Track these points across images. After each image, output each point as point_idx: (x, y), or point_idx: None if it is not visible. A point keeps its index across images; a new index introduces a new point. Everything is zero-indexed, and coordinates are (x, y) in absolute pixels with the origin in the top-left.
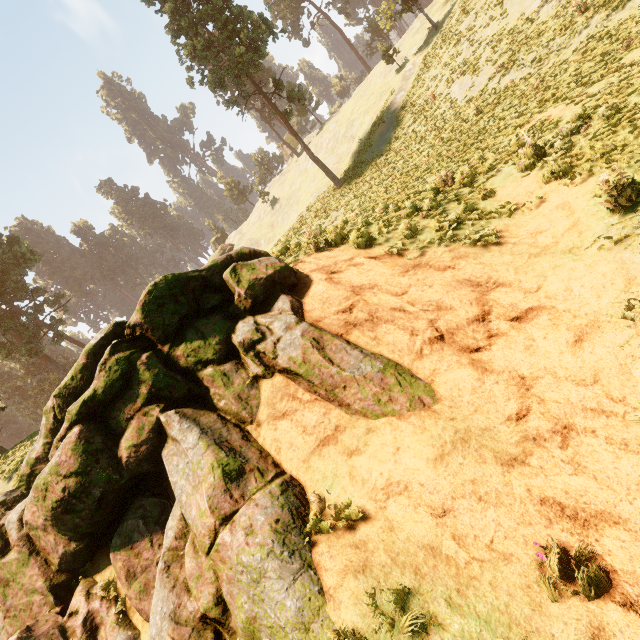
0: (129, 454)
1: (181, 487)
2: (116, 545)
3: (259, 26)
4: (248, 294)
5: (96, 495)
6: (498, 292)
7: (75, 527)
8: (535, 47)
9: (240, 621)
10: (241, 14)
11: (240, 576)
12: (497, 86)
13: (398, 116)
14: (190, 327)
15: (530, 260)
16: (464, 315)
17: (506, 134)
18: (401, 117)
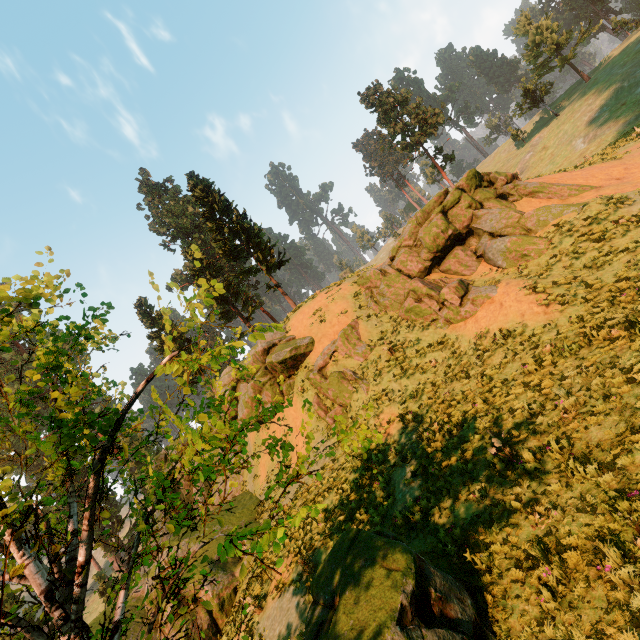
0: (460, 224)
1: (491, 224)
2: (451, 257)
3: (438, 115)
4: (505, 178)
5: (449, 233)
6: (625, 166)
7: (438, 246)
8: (639, 109)
9: (539, 224)
10: (427, 110)
11: (538, 214)
12: (613, 132)
13: (529, 166)
14: (479, 189)
15: (639, 157)
16: (610, 173)
17: (623, 140)
18: (532, 166)
